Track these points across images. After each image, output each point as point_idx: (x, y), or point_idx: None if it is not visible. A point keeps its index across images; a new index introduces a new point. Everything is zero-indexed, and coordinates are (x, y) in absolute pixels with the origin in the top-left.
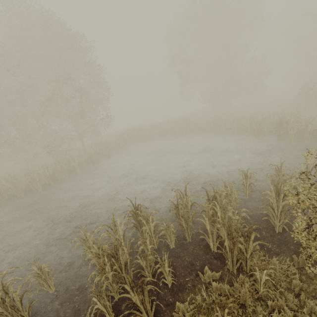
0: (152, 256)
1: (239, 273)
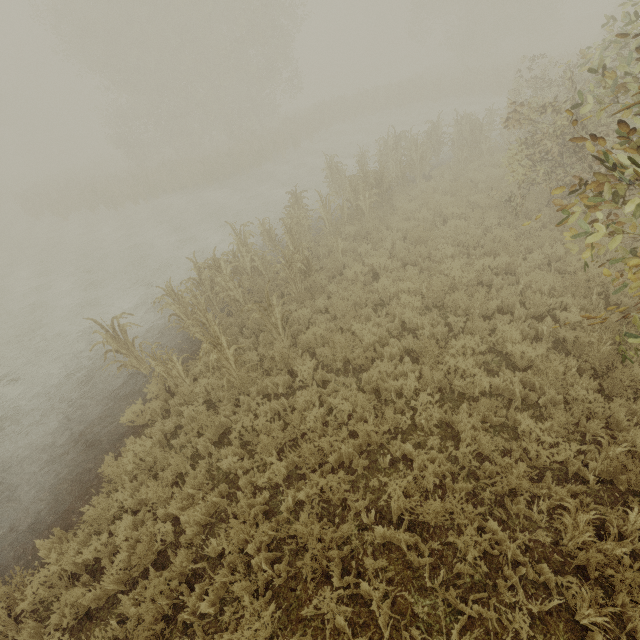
0: None
1: None
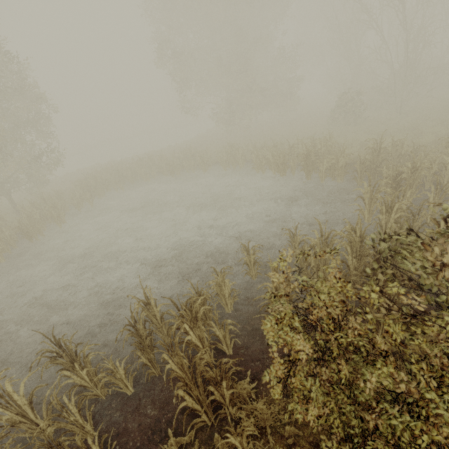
0: (89, 424)
1: (221, 423)
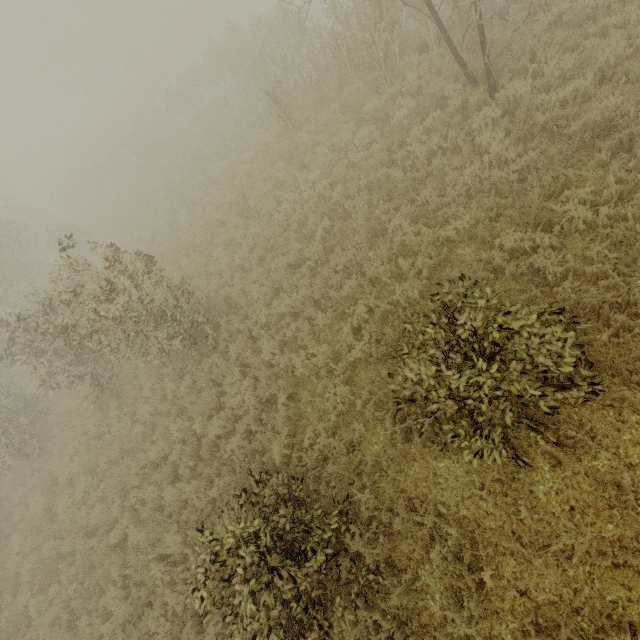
0: None
1: None
